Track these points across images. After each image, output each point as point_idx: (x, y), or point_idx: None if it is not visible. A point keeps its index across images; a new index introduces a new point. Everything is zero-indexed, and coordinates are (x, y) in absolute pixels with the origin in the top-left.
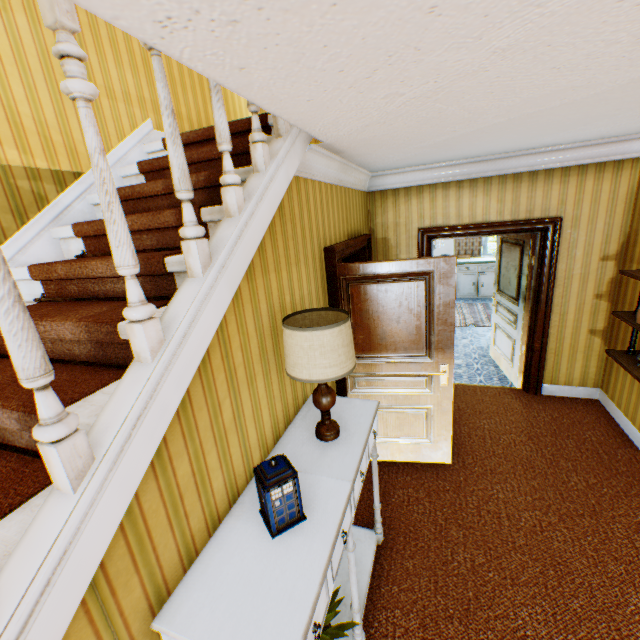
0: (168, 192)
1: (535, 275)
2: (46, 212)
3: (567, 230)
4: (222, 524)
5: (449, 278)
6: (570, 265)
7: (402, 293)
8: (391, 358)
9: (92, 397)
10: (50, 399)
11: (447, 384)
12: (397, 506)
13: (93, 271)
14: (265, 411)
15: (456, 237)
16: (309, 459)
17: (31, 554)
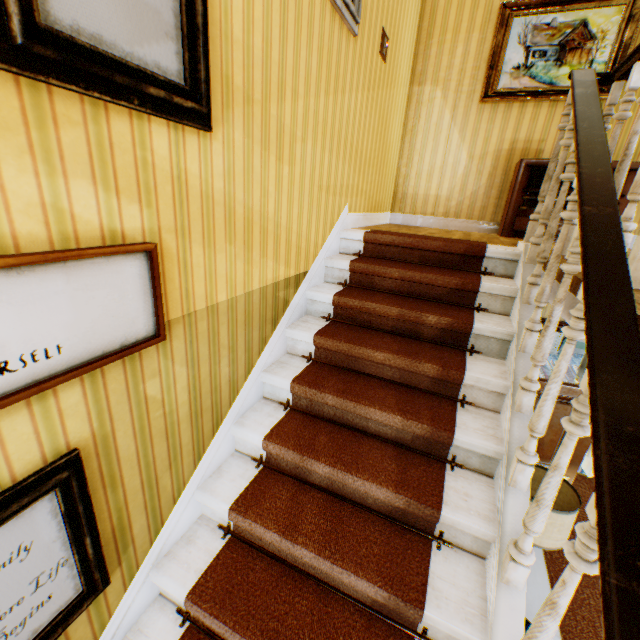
0: (400, 319)
1: None
2: (286, 314)
3: None
4: None
5: None
6: None
7: None
8: None
9: (433, 582)
10: None
11: None
12: None
13: (367, 414)
14: None
15: None
16: None
17: None
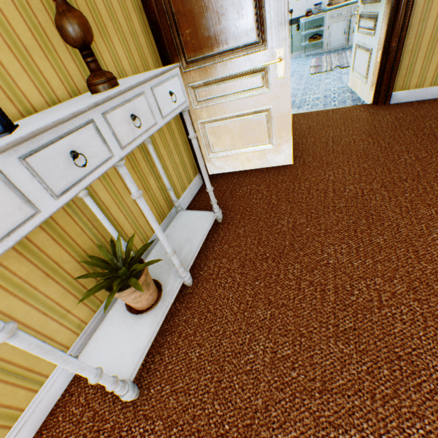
0: None
1: None
2: None
3: None
4: None
5: None
6: None
7: None
8: (224, 55)
9: None
10: None
11: (284, 77)
12: (240, 197)
13: None
14: (6, 56)
15: None
16: (67, 106)
17: None
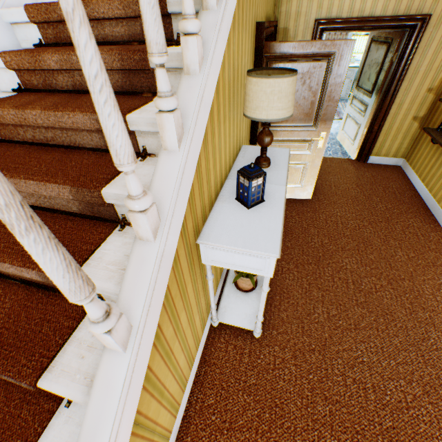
0: None
1: (392, 71)
2: None
3: (430, 29)
4: (215, 205)
5: (345, 60)
6: (420, 62)
7: (307, 73)
8: (288, 128)
9: (144, 108)
10: (166, 77)
11: (321, 147)
12: None
13: (94, 11)
14: (227, 146)
15: (343, 31)
16: None
17: (165, 180)
